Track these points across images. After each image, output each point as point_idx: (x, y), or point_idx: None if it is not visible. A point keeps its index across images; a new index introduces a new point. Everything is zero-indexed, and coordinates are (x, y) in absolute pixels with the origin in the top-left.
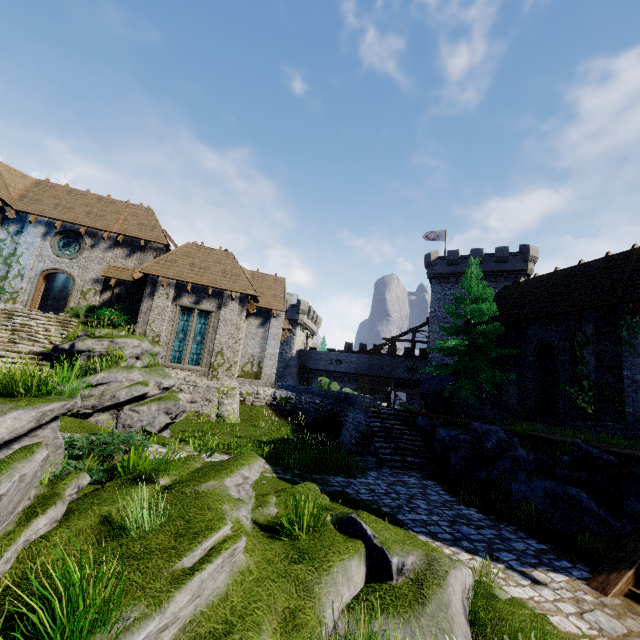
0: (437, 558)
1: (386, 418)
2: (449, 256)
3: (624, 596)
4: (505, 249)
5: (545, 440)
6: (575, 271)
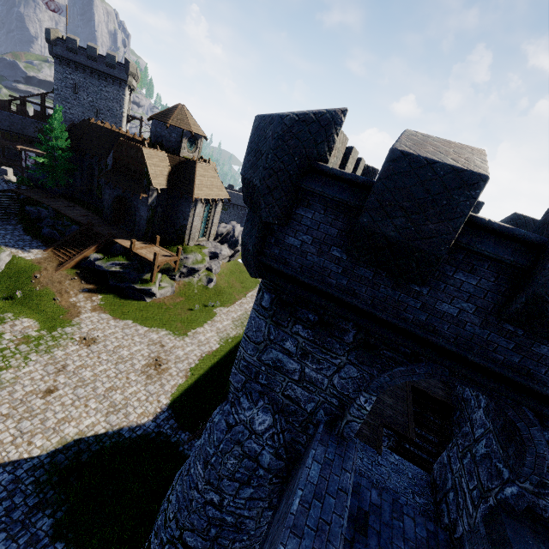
0: (0, 251)
1: (1, 198)
2: (68, 43)
3: (50, 251)
4: (114, 58)
5: (63, 214)
6: (108, 133)
